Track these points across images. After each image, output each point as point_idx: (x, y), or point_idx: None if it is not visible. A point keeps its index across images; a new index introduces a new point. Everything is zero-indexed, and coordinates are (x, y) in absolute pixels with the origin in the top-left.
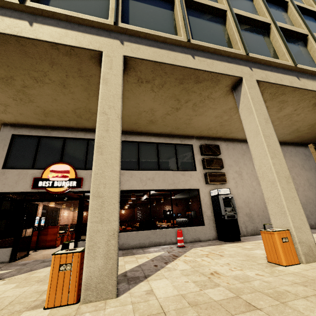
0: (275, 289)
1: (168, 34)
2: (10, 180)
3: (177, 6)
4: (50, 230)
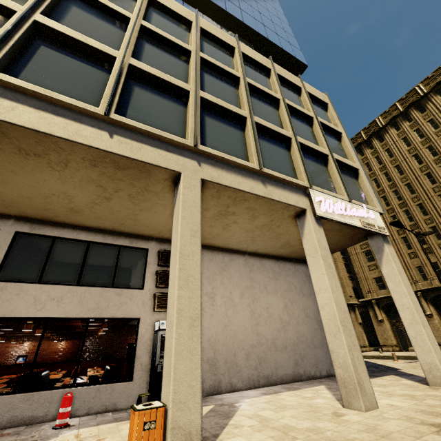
0: None
1: (75, 100)
2: None
3: (113, 70)
4: None
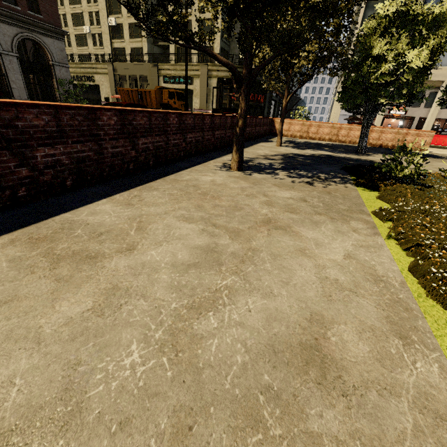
0: None
1: None
2: None
3: None
4: None
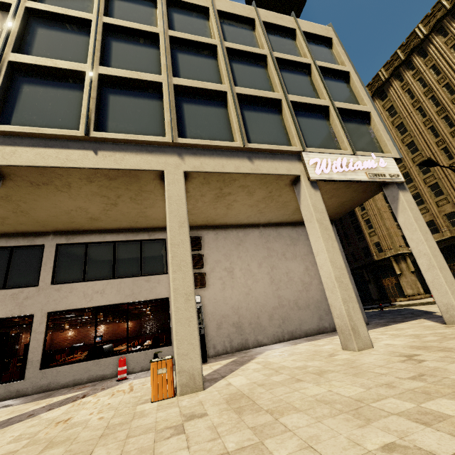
0: (71, 436)
1: (58, 129)
2: None
3: (85, 87)
4: None
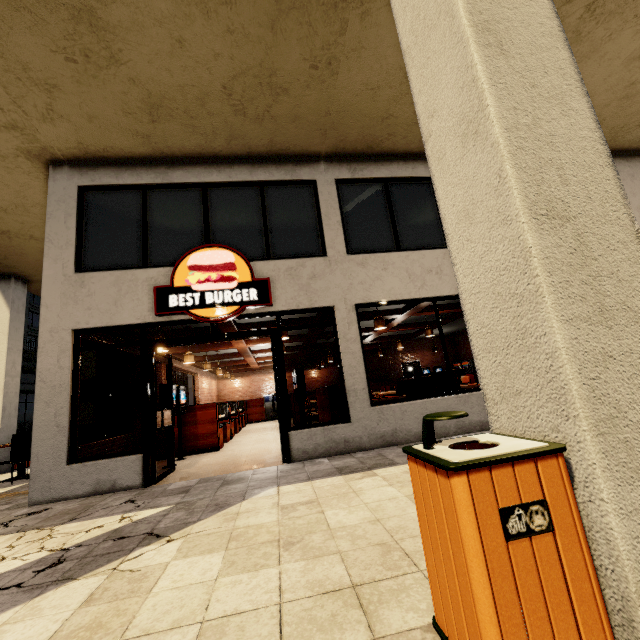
0: None
1: None
2: (99, 298)
3: None
4: (200, 414)
